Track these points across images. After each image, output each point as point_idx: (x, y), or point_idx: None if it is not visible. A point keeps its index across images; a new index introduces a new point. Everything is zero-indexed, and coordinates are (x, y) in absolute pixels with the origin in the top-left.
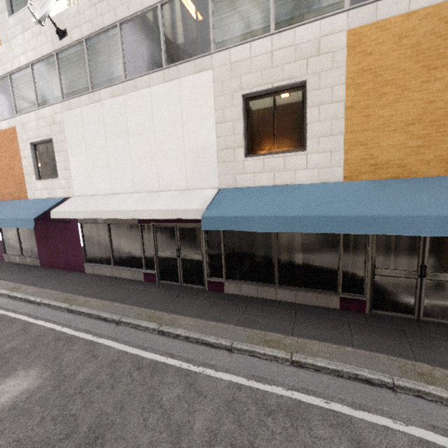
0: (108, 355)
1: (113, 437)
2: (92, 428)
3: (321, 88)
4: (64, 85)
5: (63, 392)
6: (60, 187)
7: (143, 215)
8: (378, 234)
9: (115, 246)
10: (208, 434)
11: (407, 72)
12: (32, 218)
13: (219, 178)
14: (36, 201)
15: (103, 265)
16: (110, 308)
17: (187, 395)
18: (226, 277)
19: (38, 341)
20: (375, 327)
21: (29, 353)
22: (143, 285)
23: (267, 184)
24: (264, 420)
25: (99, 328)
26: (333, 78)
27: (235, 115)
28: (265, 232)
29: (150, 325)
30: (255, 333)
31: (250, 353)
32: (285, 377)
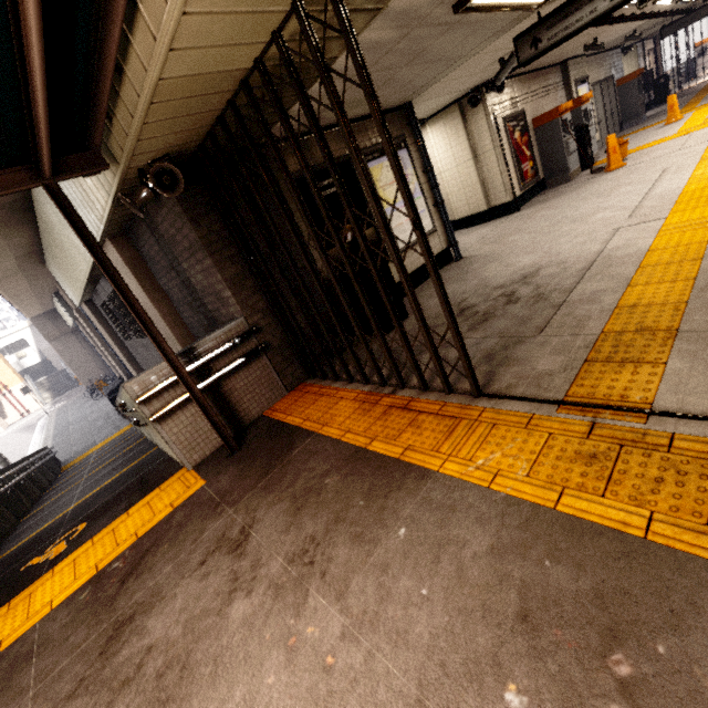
0: None
1: None
2: None
3: None
4: None
5: None
6: None
7: None
8: None
9: None
10: None
11: None
12: None
13: None
14: None
15: None
16: None
17: None
18: None
19: None
20: None
21: None
22: None
23: None
24: None
25: None
26: None
27: None
28: None
29: None
30: None
31: None
32: None
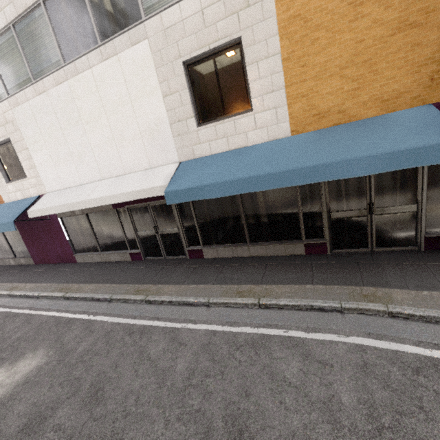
0: (103, 329)
1: (111, 388)
2: (93, 384)
3: (256, 43)
4: (5, 79)
5: (67, 363)
6: (31, 187)
7: (112, 201)
8: (329, 181)
9: (98, 234)
10: (188, 372)
11: (334, 12)
12: (11, 221)
13: (178, 152)
14: (12, 204)
15: (92, 253)
16: (102, 289)
17: (171, 347)
18: (203, 244)
19: (40, 328)
20: (334, 264)
21: (34, 338)
22: (130, 264)
23: (223, 150)
24: (233, 354)
25: (94, 308)
26: (266, 29)
27: (180, 85)
28: (230, 197)
29: (138, 297)
30: (229, 288)
31: (225, 304)
32: (253, 319)
